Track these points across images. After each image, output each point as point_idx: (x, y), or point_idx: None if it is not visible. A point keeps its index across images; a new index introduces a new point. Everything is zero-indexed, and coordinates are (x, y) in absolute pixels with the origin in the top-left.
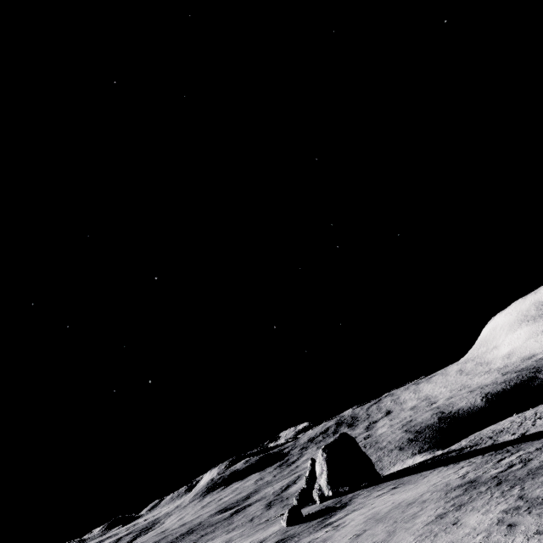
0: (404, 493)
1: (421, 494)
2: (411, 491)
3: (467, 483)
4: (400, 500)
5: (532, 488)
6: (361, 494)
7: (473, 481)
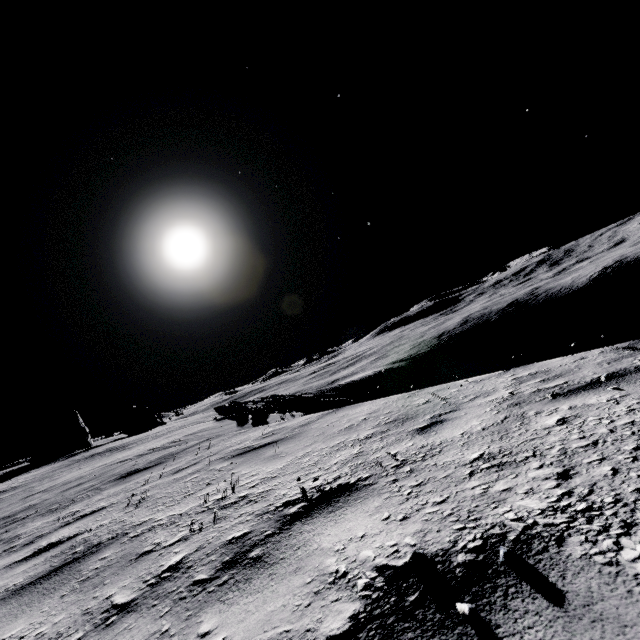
0: None
1: None
2: None
3: None
4: None
5: None
6: None
7: None
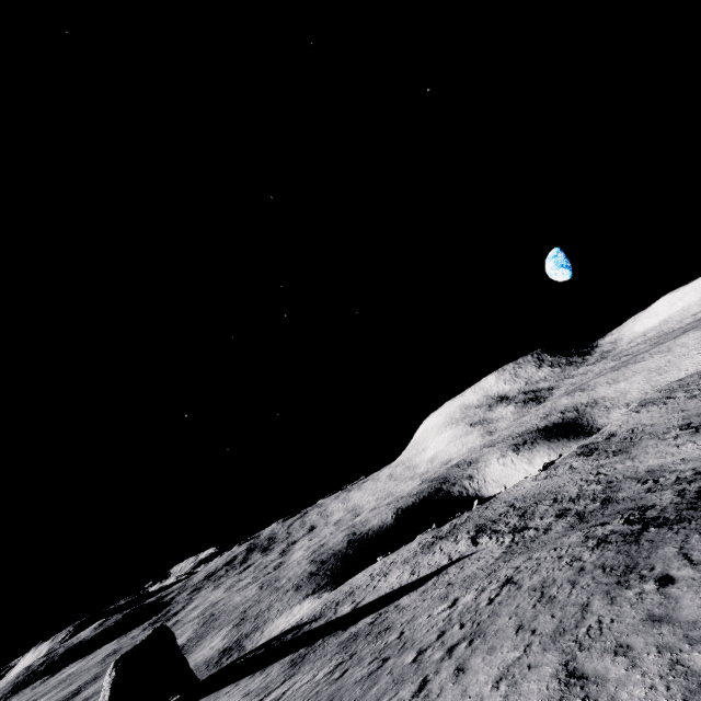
0: None
1: None
2: None
3: None
4: None
5: None
6: None
7: None
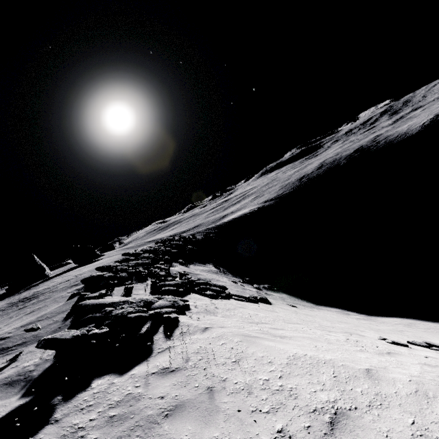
0: None
1: None
2: None
3: None
4: None
5: None
6: None
7: None
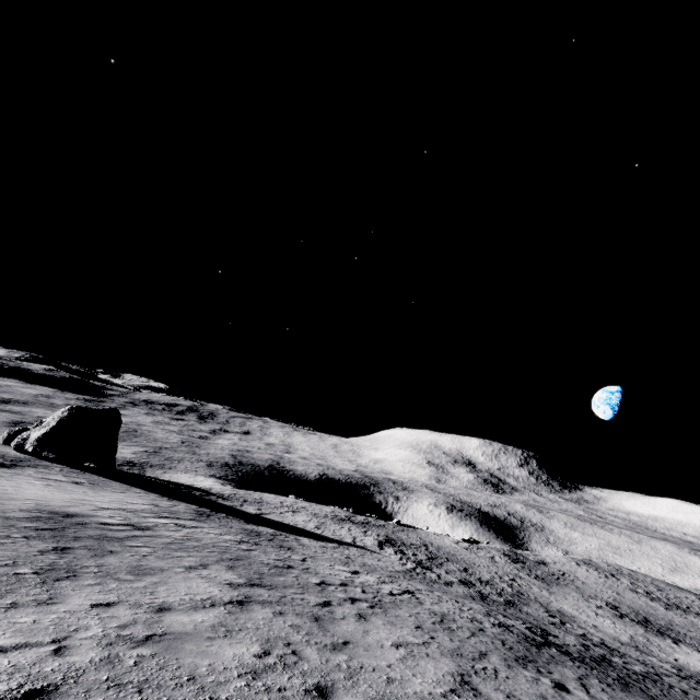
0: (49, 490)
1: (35, 498)
2: (54, 493)
3: (66, 514)
4: (16, 491)
5: (5, 547)
6: (51, 468)
7: (72, 516)
